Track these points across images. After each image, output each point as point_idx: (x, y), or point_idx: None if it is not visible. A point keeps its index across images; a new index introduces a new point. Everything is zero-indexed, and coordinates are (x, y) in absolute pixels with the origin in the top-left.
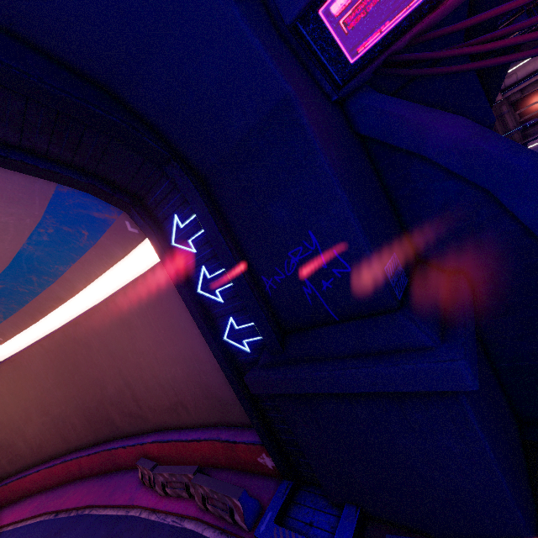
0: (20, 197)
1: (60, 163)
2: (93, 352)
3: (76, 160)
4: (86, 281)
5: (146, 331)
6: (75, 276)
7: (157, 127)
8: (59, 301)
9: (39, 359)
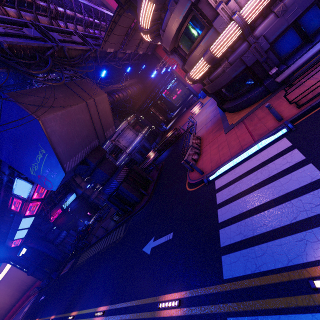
0: None
1: None
2: (12, 278)
3: None
4: (3, 268)
5: (19, 271)
6: (1, 269)
7: (2, 258)
8: (0, 273)
9: (1, 285)
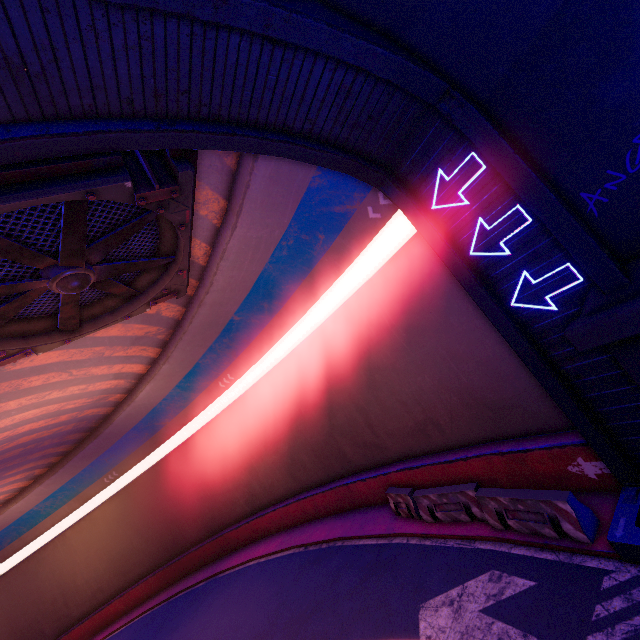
0: (279, 203)
1: (327, 144)
2: (319, 379)
3: (341, 137)
4: (314, 297)
5: (382, 340)
6: (303, 294)
7: (433, 59)
8: (285, 328)
9: (266, 395)
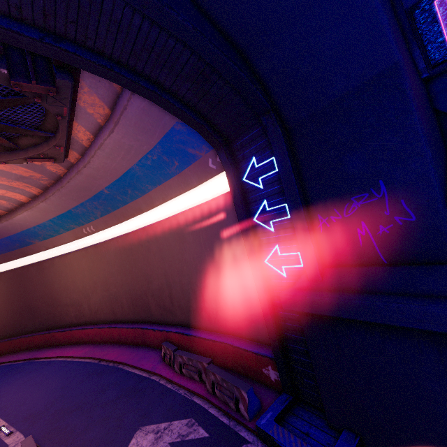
0: (149, 129)
1: (187, 106)
2: (150, 254)
3: (198, 105)
4: (162, 200)
5: (195, 246)
6: (156, 195)
7: (267, 85)
8: (139, 211)
9: (113, 250)
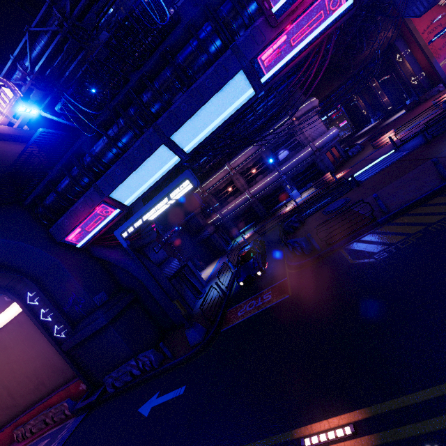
0: None
1: None
2: None
3: None
4: None
5: (17, 347)
6: None
7: (19, 269)
8: None
9: None
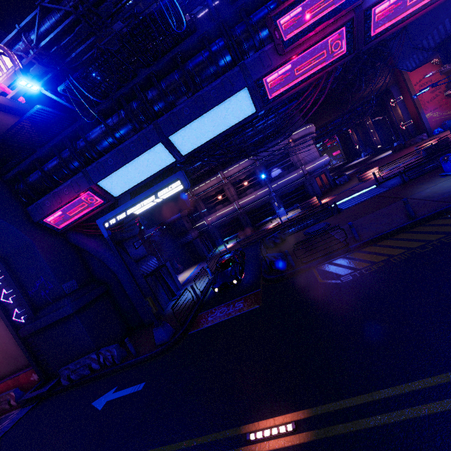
0: None
1: None
2: None
3: None
4: None
5: None
6: None
7: None
8: None
9: None
